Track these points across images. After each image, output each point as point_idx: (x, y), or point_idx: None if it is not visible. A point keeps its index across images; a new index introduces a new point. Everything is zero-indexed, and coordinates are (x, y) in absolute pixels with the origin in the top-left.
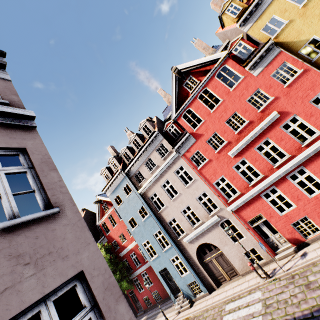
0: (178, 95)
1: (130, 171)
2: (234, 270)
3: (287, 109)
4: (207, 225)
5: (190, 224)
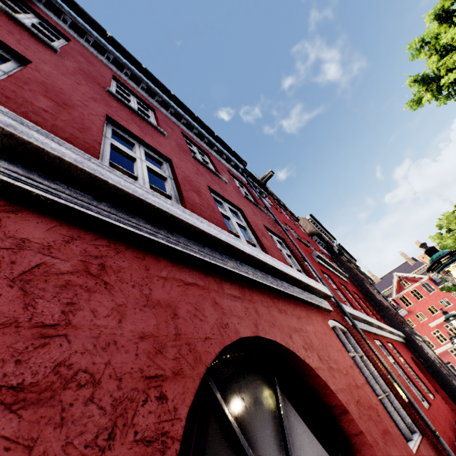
0: (396, 286)
1: None
2: None
3: None
4: None
5: None
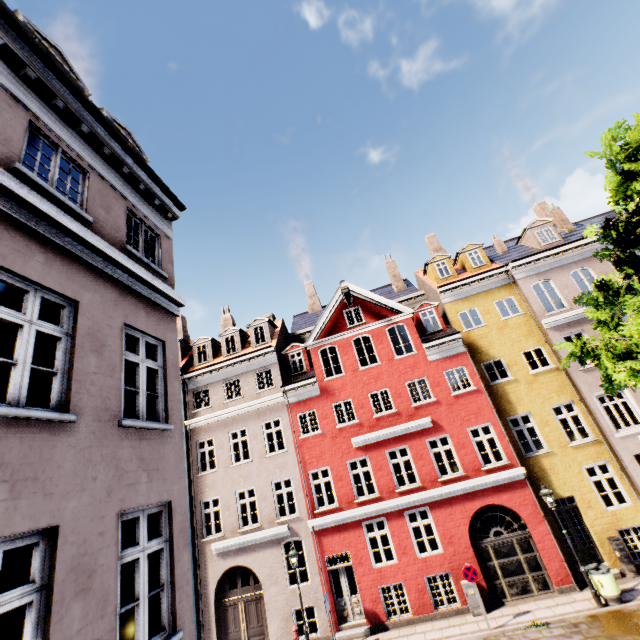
0: (331, 319)
1: (194, 380)
2: (265, 637)
3: (443, 423)
4: (266, 535)
5: (239, 522)
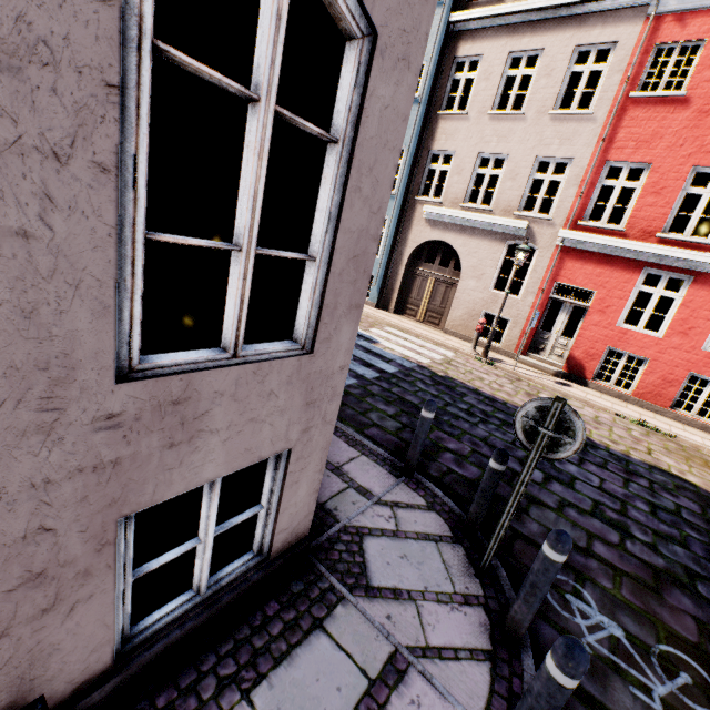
0: None
1: None
2: (441, 319)
3: None
4: (493, 222)
5: (465, 195)
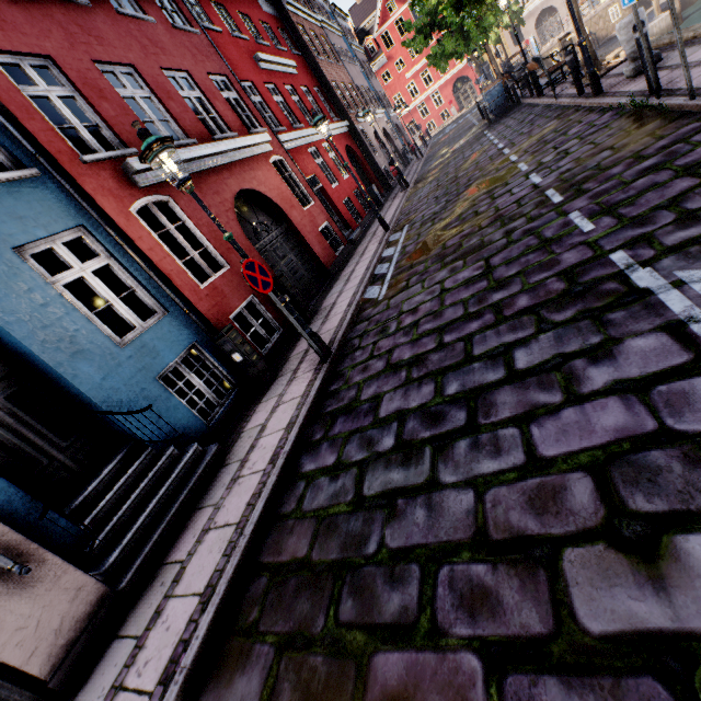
0: (381, 14)
1: None
2: None
3: None
4: None
5: None
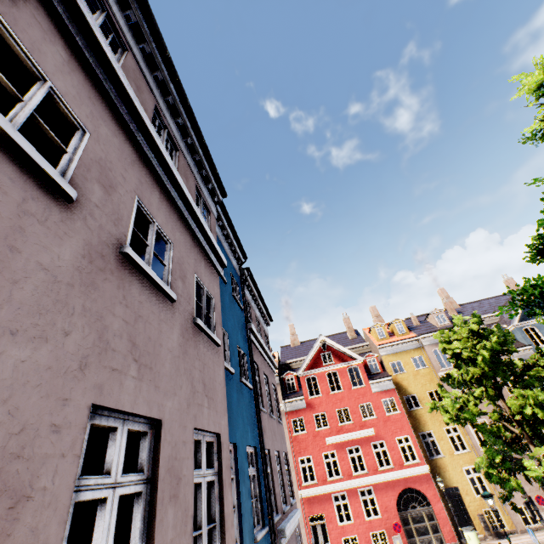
0: (313, 358)
1: None
2: None
3: (381, 433)
4: None
5: None
